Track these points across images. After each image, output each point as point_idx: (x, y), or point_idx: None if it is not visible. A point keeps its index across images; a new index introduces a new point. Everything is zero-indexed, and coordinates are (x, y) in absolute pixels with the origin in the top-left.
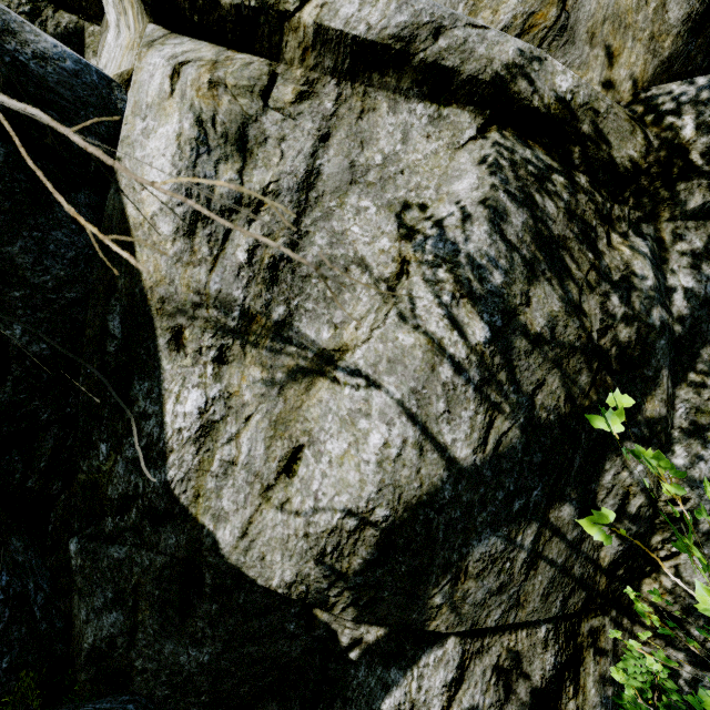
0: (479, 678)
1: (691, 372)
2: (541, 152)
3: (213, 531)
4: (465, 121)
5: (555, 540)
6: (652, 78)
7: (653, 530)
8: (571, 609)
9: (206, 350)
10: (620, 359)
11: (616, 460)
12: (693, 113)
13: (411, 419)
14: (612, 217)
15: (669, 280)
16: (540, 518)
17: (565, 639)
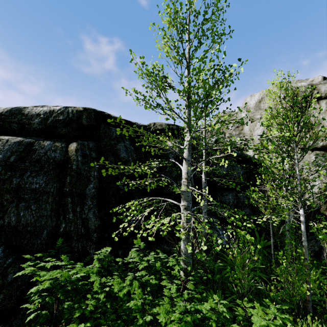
0: None
1: None
2: (322, 151)
3: None
4: (309, 151)
5: None
6: None
7: None
8: None
9: None
10: None
11: None
12: None
13: (320, 181)
14: None
15: None
16: None
17: None
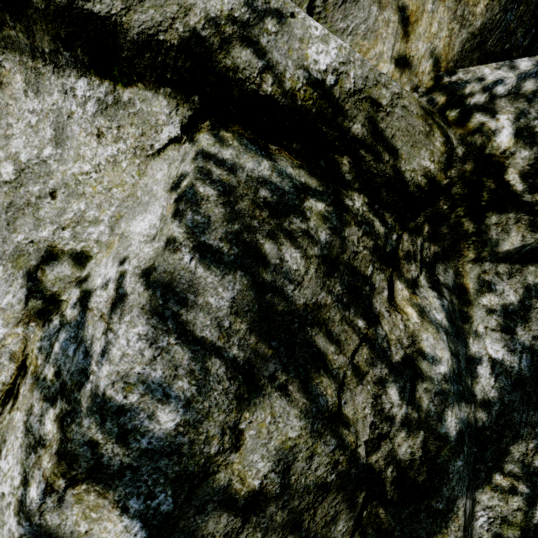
0: None
1: (497, 473)
2: (292, 163)
3: None
4: (161, 111)
5: None
6: (460, 56)
7: None
8: None
9: None
10: (398, 485)
11: None
12: (513, 112)
13: None
14: (399, 254)
15: (472, 346)
16: None
17: None
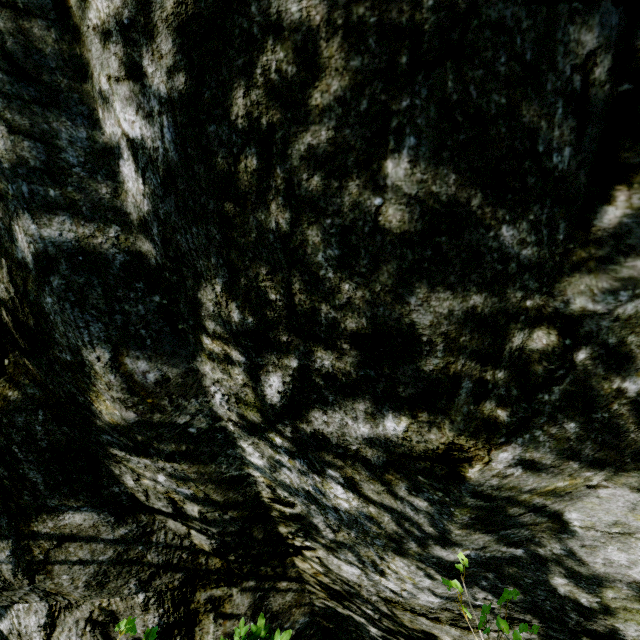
0: (73, 626)
1: (203, 334)
2: None
3: None
4: None
5: (73, 545)
6: None
7: (275, 521)
8: (162, 588)
9: None
10: (21, 332)
11: (121, 467)
12: None
13: None
14: None
15: (104, 124)
16: (11, 535)
17: (172, 605)
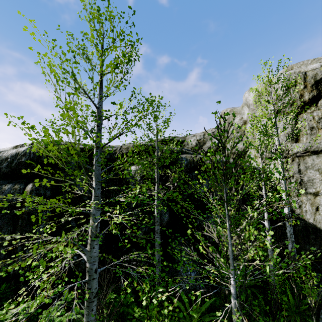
0: None
1: None
2: None
3: (308, 221)
4: None
5: None
6: None
7: None
8: None
9: (295, 195)
10: None
11: None
12: None
13: None
14: None
15: None
16: None
17: None
